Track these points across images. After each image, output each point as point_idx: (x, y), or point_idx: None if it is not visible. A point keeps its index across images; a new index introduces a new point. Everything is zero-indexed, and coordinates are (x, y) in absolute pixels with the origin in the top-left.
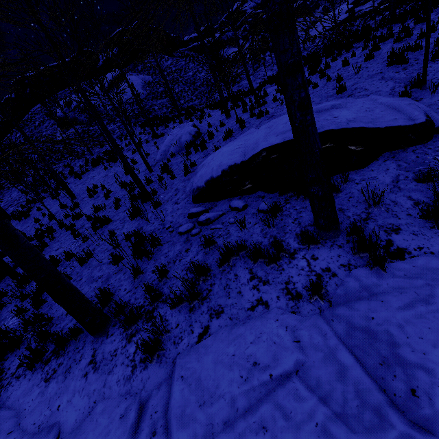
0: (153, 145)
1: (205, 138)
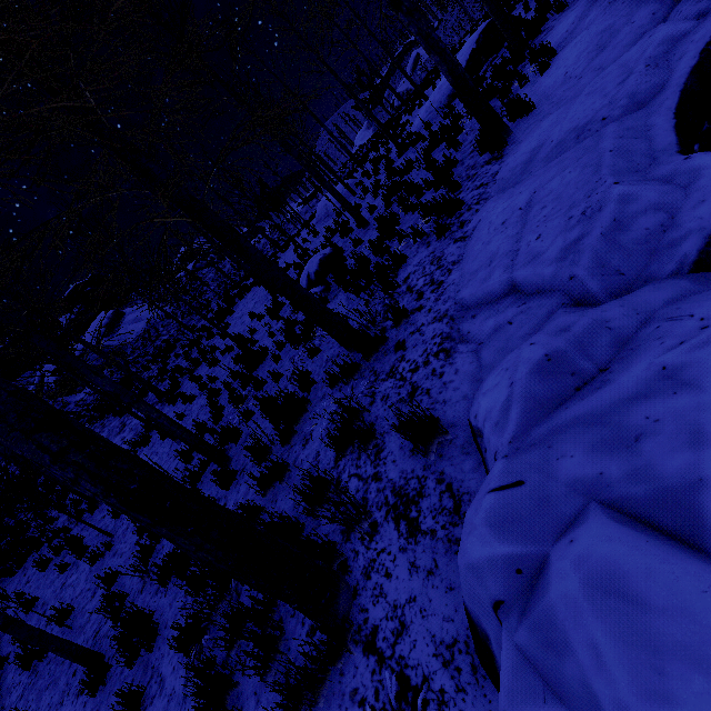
0: (291, 248)
1: (369, 169)
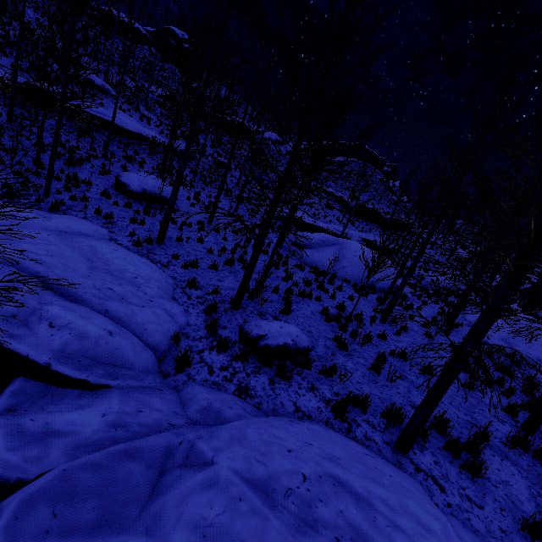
0: None
1: None
